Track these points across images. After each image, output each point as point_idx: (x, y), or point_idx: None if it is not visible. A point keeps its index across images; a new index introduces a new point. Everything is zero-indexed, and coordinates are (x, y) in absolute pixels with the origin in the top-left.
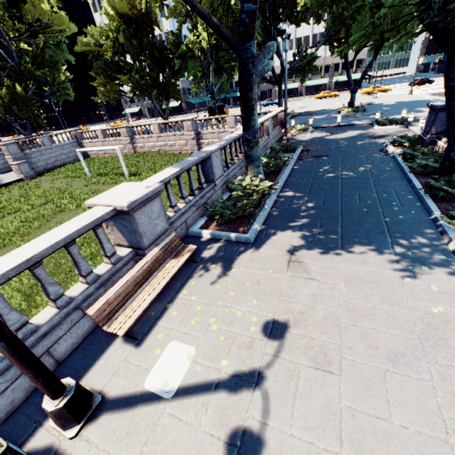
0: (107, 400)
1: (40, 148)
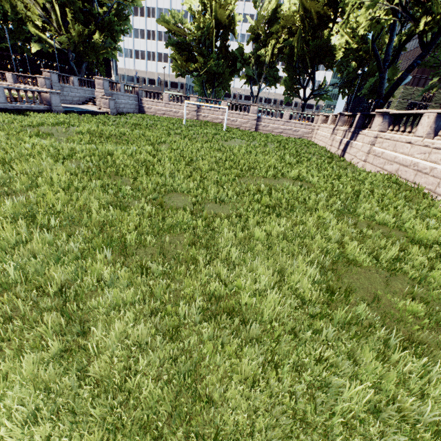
0: None
1: (118, 92)
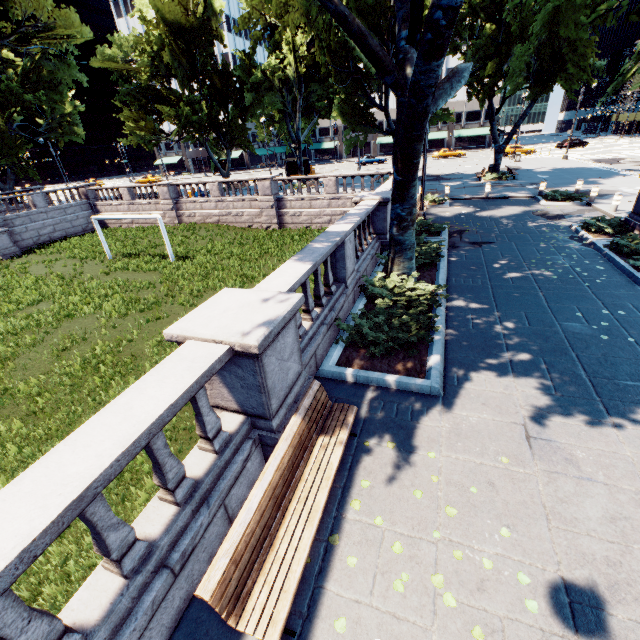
0: None
1: (30, 210)
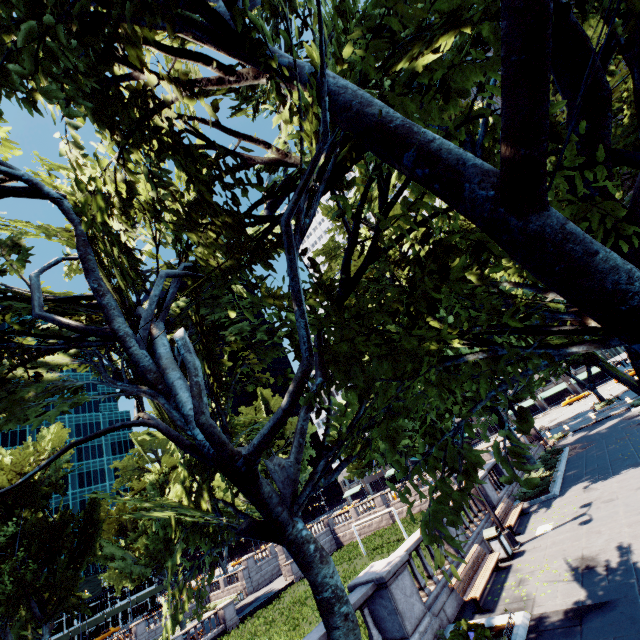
0: (523, 542)
1: None
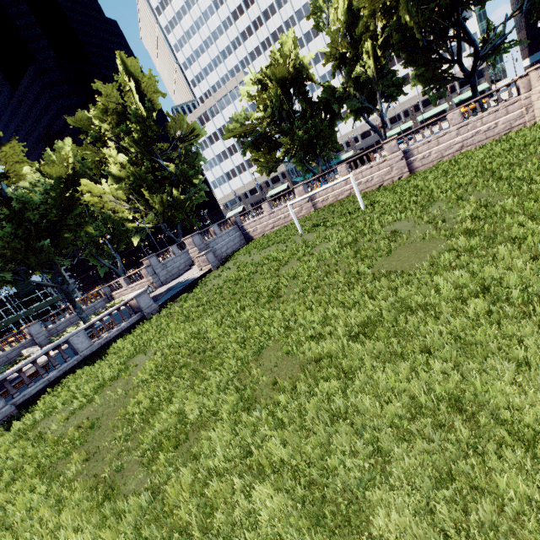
0: None
1: (213, 237)
